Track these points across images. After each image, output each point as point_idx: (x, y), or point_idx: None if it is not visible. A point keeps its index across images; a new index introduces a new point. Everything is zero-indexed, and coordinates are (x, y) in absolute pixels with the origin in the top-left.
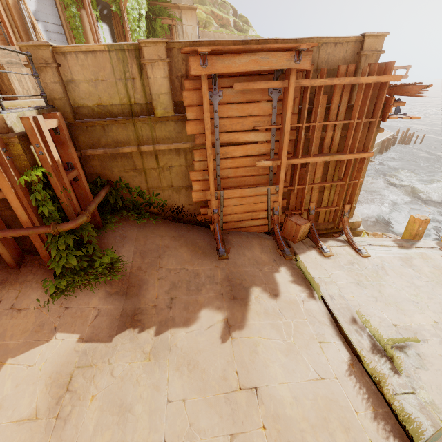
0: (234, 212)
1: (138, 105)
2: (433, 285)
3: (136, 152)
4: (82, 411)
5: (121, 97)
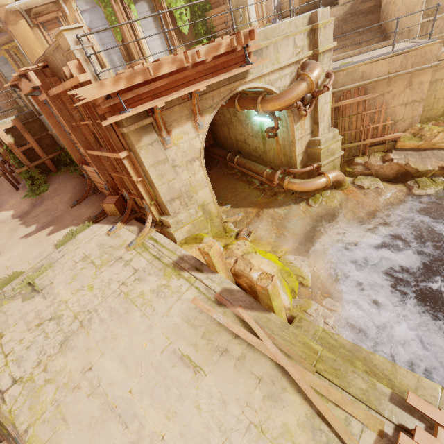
0: (95, 181)
1: None
2: (119, 296)
3: None
4: None
5: None
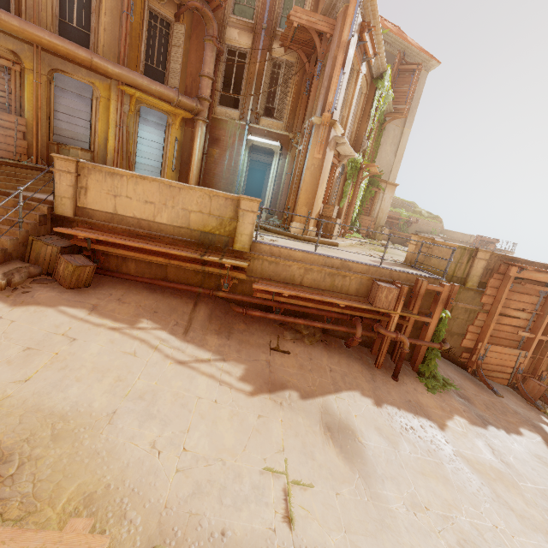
0: (490, 362)
1: (456, 277)
2: None
3: None
4: (512, 463)
5: (449, 271)
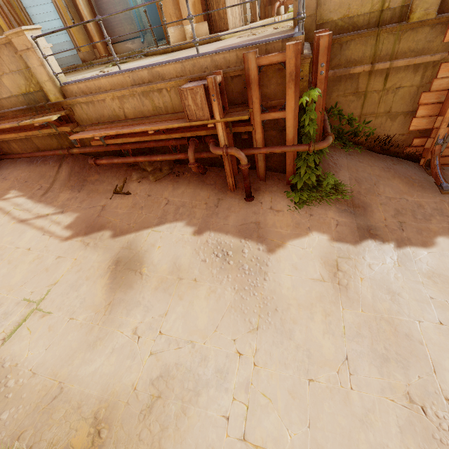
0: None
1: (390, 10)
2: None
3: (364, 73)
4: (356, 285)
5: (373, 3)
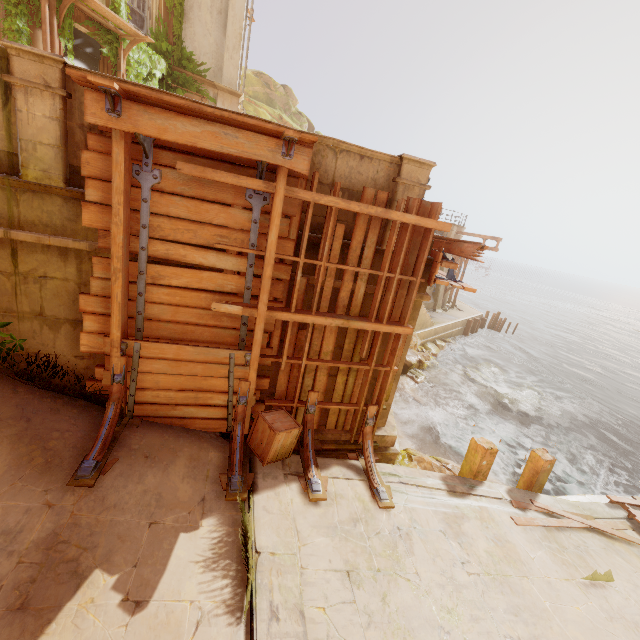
0: (160, 386)
1: None
2: (486, 584)
3: None
4: None
5: None
